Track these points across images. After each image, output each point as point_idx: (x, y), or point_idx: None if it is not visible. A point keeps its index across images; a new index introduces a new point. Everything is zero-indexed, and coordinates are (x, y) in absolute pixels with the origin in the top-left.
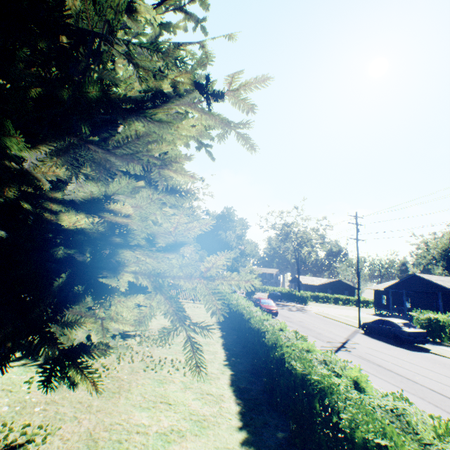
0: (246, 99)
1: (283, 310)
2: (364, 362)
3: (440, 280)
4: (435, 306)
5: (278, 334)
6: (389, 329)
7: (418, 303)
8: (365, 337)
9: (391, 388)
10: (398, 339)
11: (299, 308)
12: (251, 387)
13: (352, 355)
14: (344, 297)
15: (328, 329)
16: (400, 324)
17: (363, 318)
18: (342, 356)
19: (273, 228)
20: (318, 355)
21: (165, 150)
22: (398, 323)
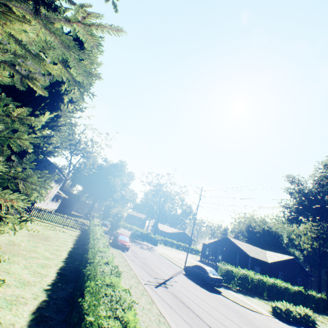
0: (95, 36)
1: (136, 247)
2: (173, 298)
3: (240, 244)
4: (235, 261)
5: (97, 266)
6: (201, 273)
7: (226, 257)
8: (185, 277)
9: (182, 323)
10: (204, 282)
11: (149, 247)
12: (54, 317)
13: (167, 291)
14: (184, 244)
15: (161, 267)
16: (208, 271)
17: (190, 262)
18: (159, 291)
19: (150, 184)
20: (116, 292)
21: (31, 70)
22: (207, 270)
